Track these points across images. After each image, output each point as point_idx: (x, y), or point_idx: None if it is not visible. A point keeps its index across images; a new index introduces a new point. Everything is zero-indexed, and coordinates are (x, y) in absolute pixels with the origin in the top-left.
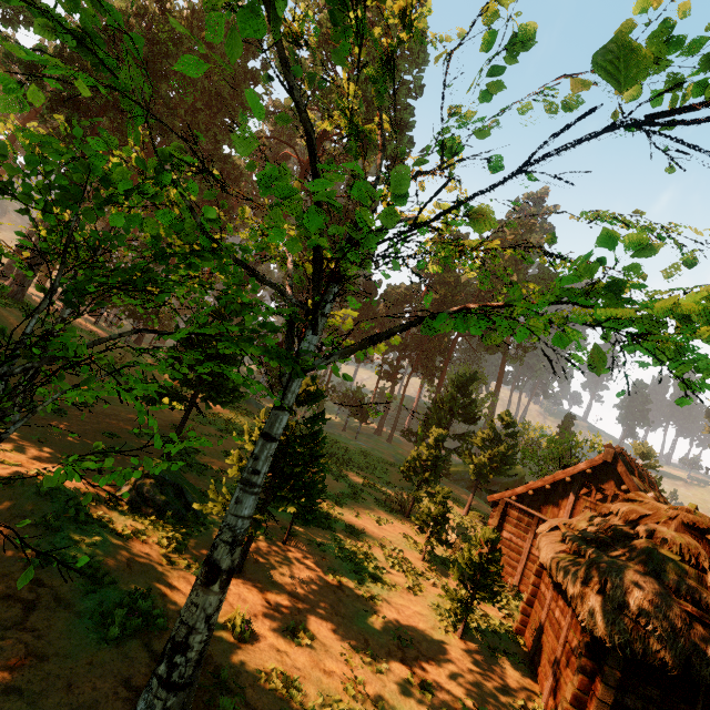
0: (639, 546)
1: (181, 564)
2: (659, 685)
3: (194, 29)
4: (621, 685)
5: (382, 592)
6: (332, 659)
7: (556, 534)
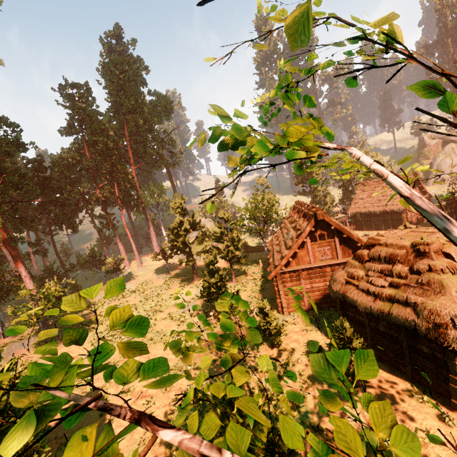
0: (433, 281)
1: None
2: None
3: None
4: None
5: (308, 414)
6: None
7: (351, 287)
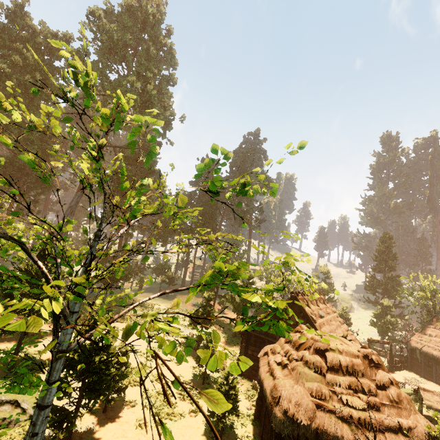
0: (296, 367)
1: None
2: None
3: (6, 41)
4: None
5: (173, 424)
6: None
7: (266, 357)
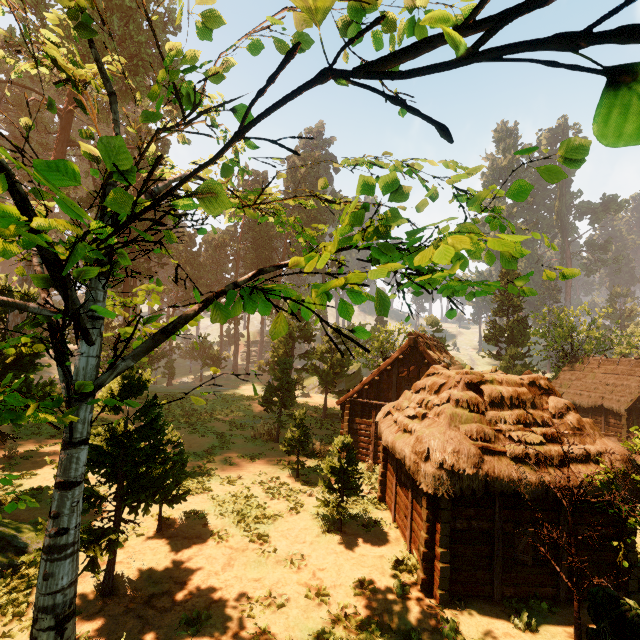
0: (443, 411)
1: (27, 629)
2: (473, 504)
3: None
4: (452, 517)
5: (268, 528)
6: (233, 624)
7: (389, 418)
